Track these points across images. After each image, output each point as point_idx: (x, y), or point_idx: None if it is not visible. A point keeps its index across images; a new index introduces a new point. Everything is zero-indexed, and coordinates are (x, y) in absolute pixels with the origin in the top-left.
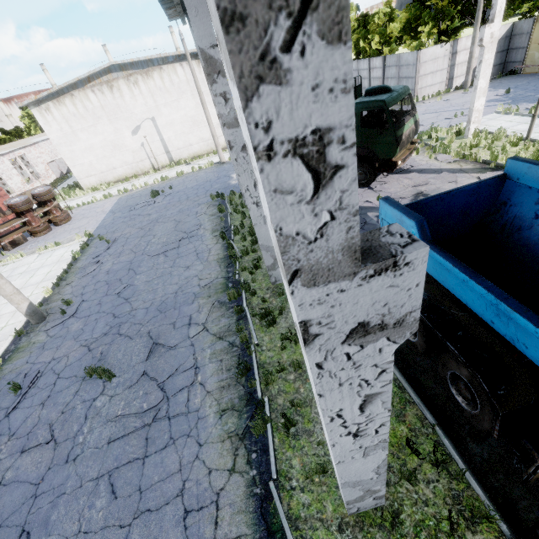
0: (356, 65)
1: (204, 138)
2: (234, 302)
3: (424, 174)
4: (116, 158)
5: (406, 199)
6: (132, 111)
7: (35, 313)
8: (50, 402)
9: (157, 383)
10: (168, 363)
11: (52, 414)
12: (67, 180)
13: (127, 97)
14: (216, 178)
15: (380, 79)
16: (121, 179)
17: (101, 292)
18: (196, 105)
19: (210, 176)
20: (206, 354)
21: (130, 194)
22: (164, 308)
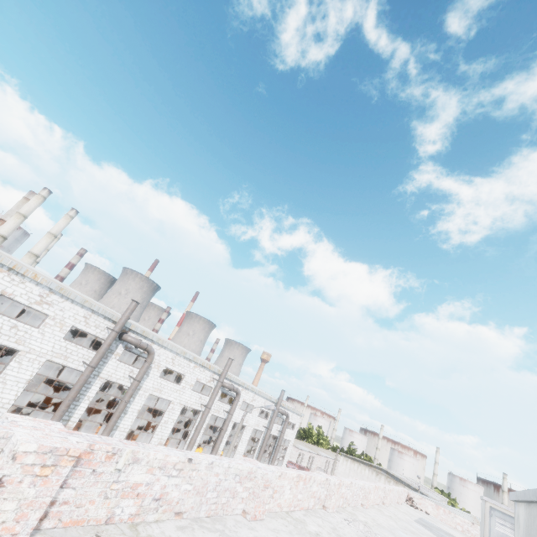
0: None
1: None
2: None
3: None
4: None
5: None
6: None
7: None
8: None
9: None
10: None
11: None
12: None
13: (381, 483)
14: None
15: None
16: None
17: None
18: None
19: None
20: None
21: None
22: None
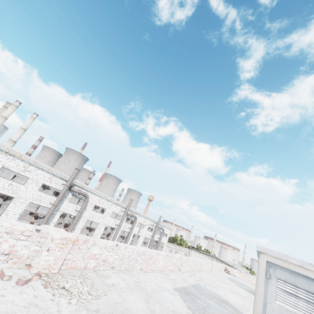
0: None
1: None
2: None
3: None
4: None
5: None
6: None
7: None
8: None
9: None
10: None
11: None
12: None
13: None
14: None
15: None
16: None
17: None
18: None
19: None
20: None
21: None
22: None
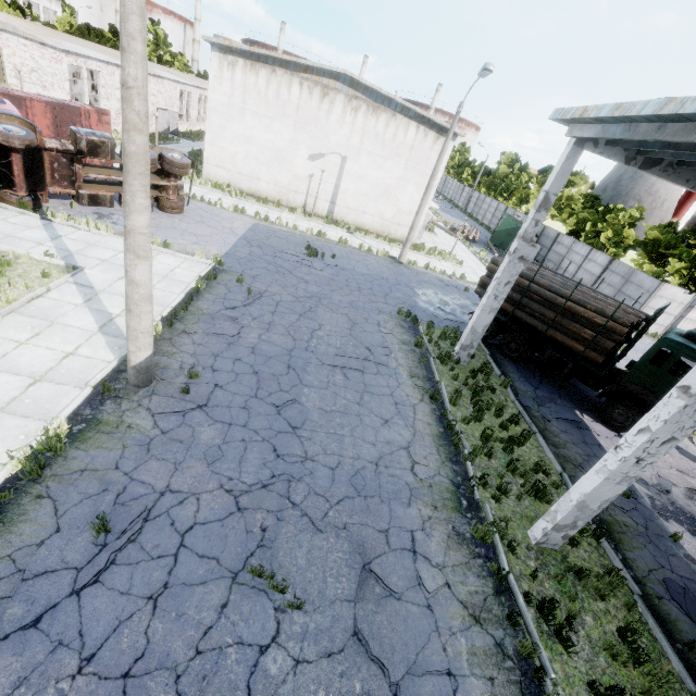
0: (571, 243)
1: (383, 215)
2: (481, 546)
3: (684, 457)
4: (269, 170)
5: (677, 487)
6: (328, 135)
7: (147, 371)
8: (169, 605)
9: (382, 674)
10: (397, 632)
11: (176, 644)
12: (172, 144)
13: (334, 116)
14: (394, 280)
15: (593, 276)
16: (256, 196)
17: (247, 385)
18: (402, 177)
19: (386, 272)
20: (461, 646)
21: (272, 227)
22: (363, 488)
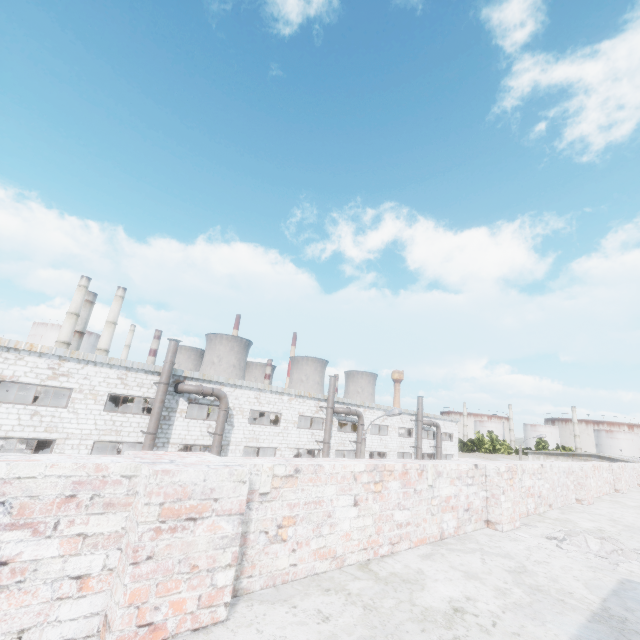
0: None
1: None
2: None
3: None
4: None
5: None
6: None
7: None
8: None
9: None
10: None
11: None
12: None
13: None
14: None
15: None
16: None
17: None
18: None
19: None
20: None
21: None
22: None
